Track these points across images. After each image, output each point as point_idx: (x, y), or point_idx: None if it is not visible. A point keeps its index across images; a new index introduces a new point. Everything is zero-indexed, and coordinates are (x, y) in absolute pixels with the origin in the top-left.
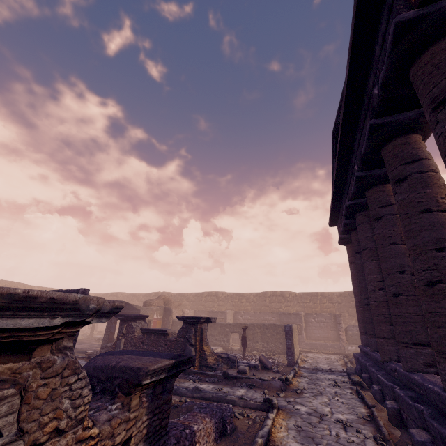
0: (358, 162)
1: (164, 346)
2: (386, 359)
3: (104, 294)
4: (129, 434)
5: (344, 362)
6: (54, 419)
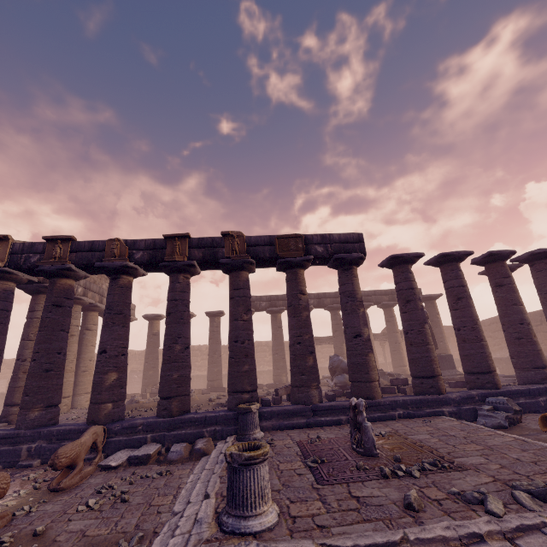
0: None
1: None
2: None
3: None
4: None
5: None
6: None
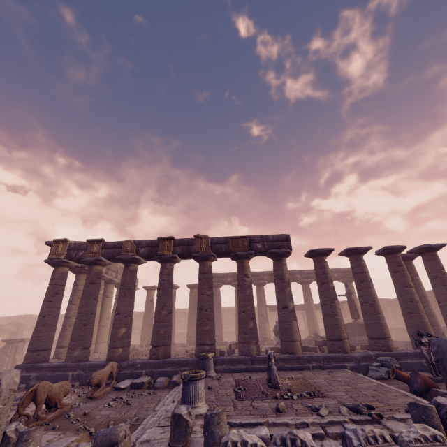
0: None
1: None
2: None
3: None
4: None
5: None
6: None
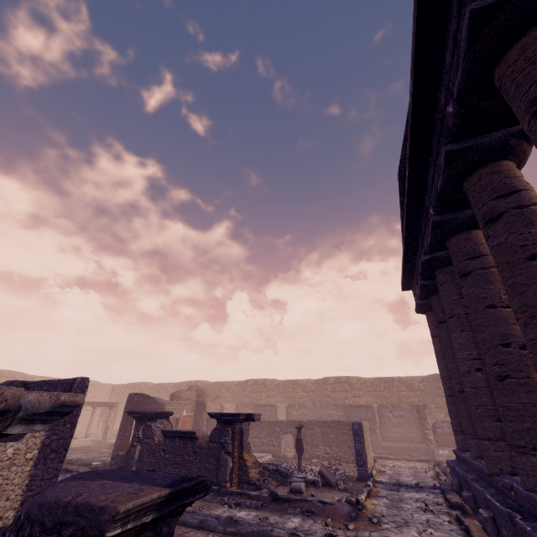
0: (434, 204)
1: (191, 455)
2: (495, 470)
3: (123, 385)
4: None
5: (435, 473)
6: None
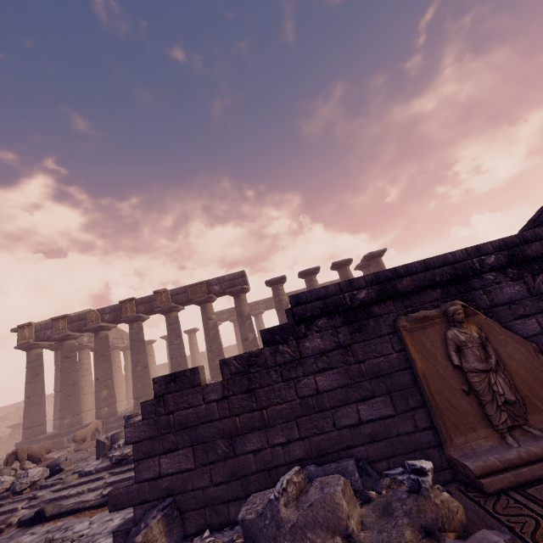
0: None
1: None
2: None
3: None
4: None
5: None
6: None
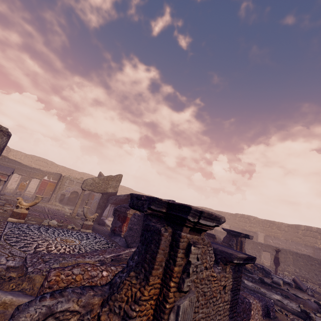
0: None
1: None
2: None
3: None
4: (225, 283)
5: None
6: (205, 262)
